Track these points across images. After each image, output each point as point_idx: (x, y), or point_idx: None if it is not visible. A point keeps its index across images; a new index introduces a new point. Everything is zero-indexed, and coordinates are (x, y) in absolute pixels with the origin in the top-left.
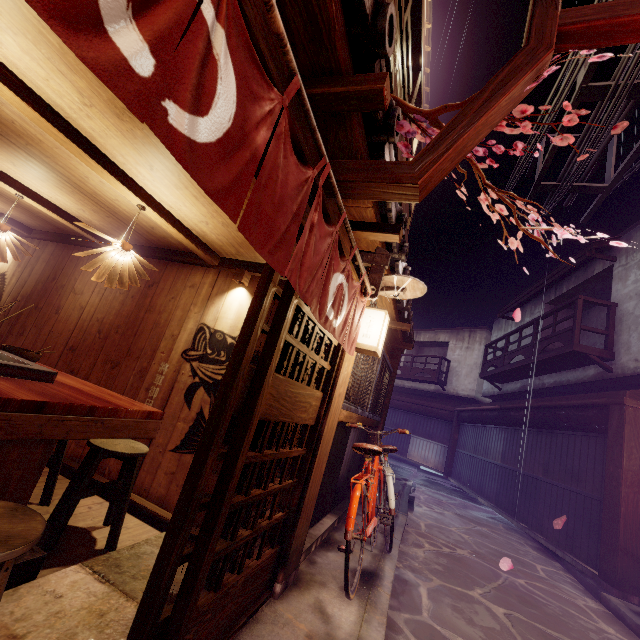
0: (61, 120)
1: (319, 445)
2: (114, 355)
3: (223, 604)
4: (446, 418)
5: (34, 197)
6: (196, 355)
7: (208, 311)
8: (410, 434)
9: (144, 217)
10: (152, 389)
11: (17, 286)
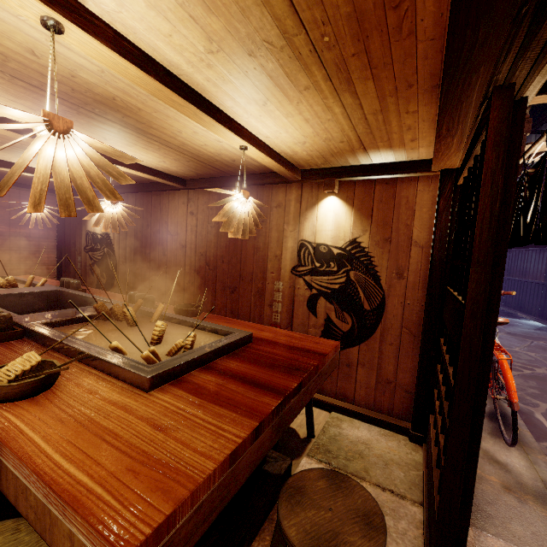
0: (176, 81)
1: None
2: (229, 282)
3: None
4: None
5: (122, 163)
6: (305, 270)
7: (303, 227)
8: None
9: (229, 153)
10: (274, 305)
11: (121, 239)
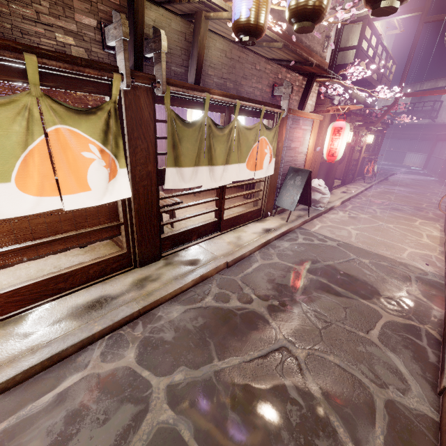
0: None
1: (359, 161)
2: None
3: (348, 179)
4: (430, 139)
5: None
6: None
7: None
8: (406, 152)
9: None
10: None
11: None
